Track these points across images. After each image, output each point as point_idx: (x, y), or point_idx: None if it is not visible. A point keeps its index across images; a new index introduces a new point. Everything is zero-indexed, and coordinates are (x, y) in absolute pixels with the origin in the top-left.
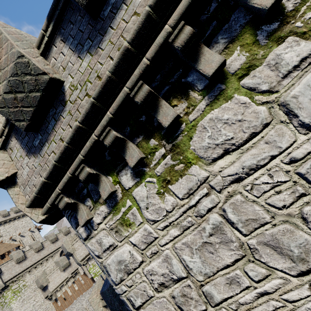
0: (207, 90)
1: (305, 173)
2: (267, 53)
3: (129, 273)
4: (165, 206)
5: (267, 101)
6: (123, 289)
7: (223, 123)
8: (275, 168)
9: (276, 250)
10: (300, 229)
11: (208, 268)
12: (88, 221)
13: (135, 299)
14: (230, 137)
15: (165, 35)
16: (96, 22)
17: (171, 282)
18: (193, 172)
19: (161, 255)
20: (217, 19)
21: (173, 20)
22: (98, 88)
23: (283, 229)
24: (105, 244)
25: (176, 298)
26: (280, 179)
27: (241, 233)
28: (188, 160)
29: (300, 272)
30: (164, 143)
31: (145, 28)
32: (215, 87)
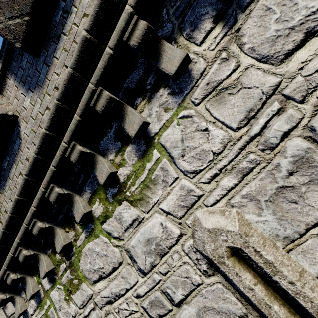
0: (84, 225)
1: (146, 308)
2: (114, 209)
3: None
4: (70, 311)
5: (118, 245)
6: None
7: (96, 254)
8: (129, 299)
9: None
10: None
11: None
12: (22, 313)
13: None
14: (101, 266)
15: (41, 193)
16: (1, 169)
17: None
18: (84, 288)
19: None
20: (84, 174)
21: (44, 184)
22: (5, 222)
23: None
24: None
25: None
26: (133, 308)
27: None
28: (80, 277)
29: None
30: (65, 259)
31: (27, 186)
32: (89, 225)
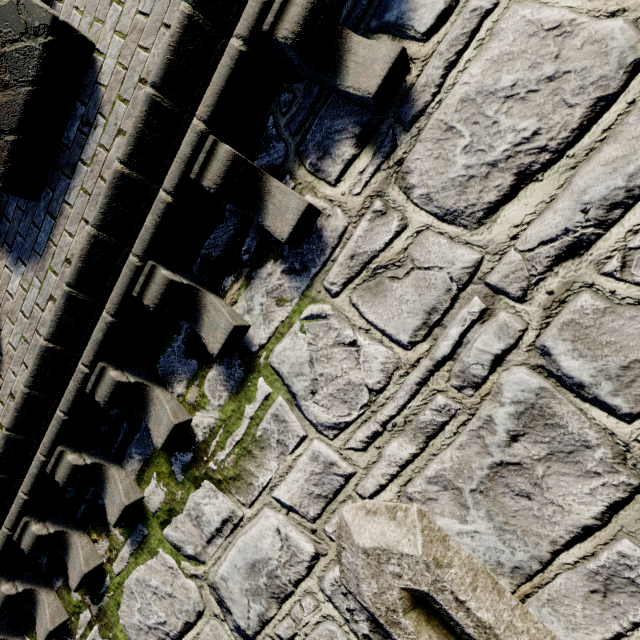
0: (129, 528)
1: None
2: (186, 496)
3: None
4: None
5: (195, 574)
6: None
7: (153, 592)
8: None
9: None
10: None
11: None
12: None
13: None
14: (162, 619)
15: (39, 464)
16: None
17: None
18: None
19: None
20: (128, 421)
21: (44, 446)
22: None
23: None
24: None
25: None
26: None
27: None
28: None
29: None
30: (89, 601)
31: (12, 451)
32: (137, 528)
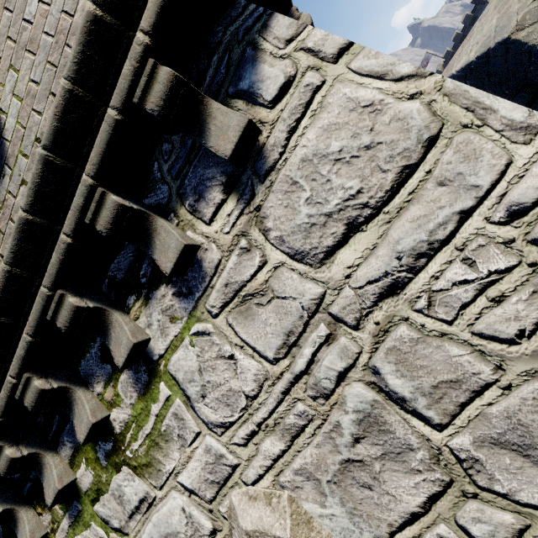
0: (66, 504)
1: None
2: (110, 479)
3: None
4: None
5: None
6: None
7: None
8: None
9: None
10: None
11: None
12: None
13: None
14: None
15: None
16: None
17: None
18: None
19: None
20: (59, 413)
21: None
22: None
23: None
24: None
25: None
26: None
27: None
28: None
29: None
30: None
31: None
32: (73, 504)
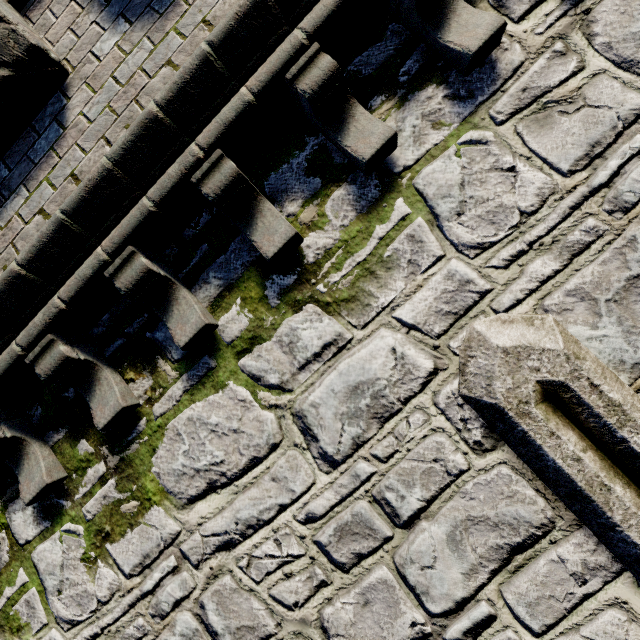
0: (188, 362)
1: (327, 544)
2: (280, 322)
3: None
4: (96, 590)
5: (276, 404)
6: None
7: (210, 430)
8: (285, 528)
9: None
10: None
11: None
12: None
13: None
14: (219, 459)
15: (96, 264)
16: None
17: None
18: (153, 521)
19: None
20: (209, 242)
21: (110, 242)
22: None
23: None
24: None
25: None
26: (291, 550)
27: None
28: (146, 494)
29: None
30: (106, 452)
31: (58, 244)
32: (200, 361)
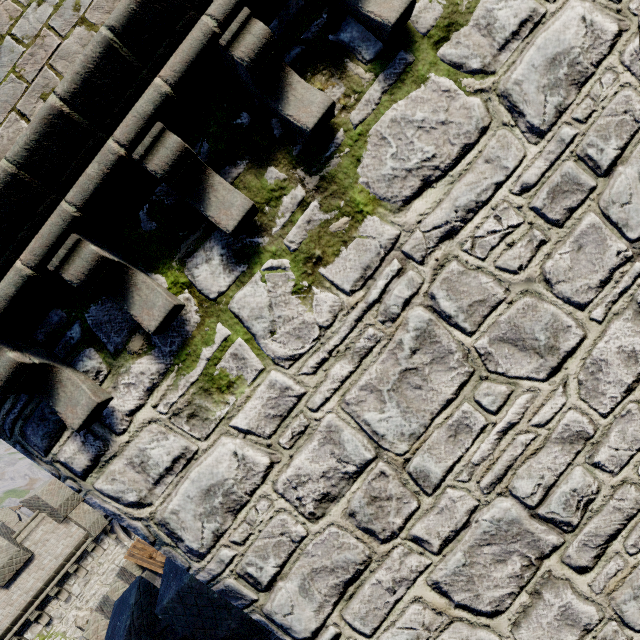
0: (382, 62)
1: (542, 207)
2: (475, 5)
3: (240, 508)
4: (316, 318)
5: (481, 89)
6: (224, 558)
7: (416, 127)
8: (503, 204)
9: (517, 345)
10: (544, 299)
11: (415, 422)
12: (97, 411)
13: (261, 566)
14: (430, 154)
15: None
16: None
17: (345, 482)
18: (369, 232)
19: (317, 432)
20: None
21: None
22: (126, 2)
23: (522, 306)
24: (159, 461)
25: (357, 513)
26: (511, 221)
27: (465, 332)
28: (356, 208)
29: (551, 371)
30: (302, 175)
31: None
32: (396, 58)
